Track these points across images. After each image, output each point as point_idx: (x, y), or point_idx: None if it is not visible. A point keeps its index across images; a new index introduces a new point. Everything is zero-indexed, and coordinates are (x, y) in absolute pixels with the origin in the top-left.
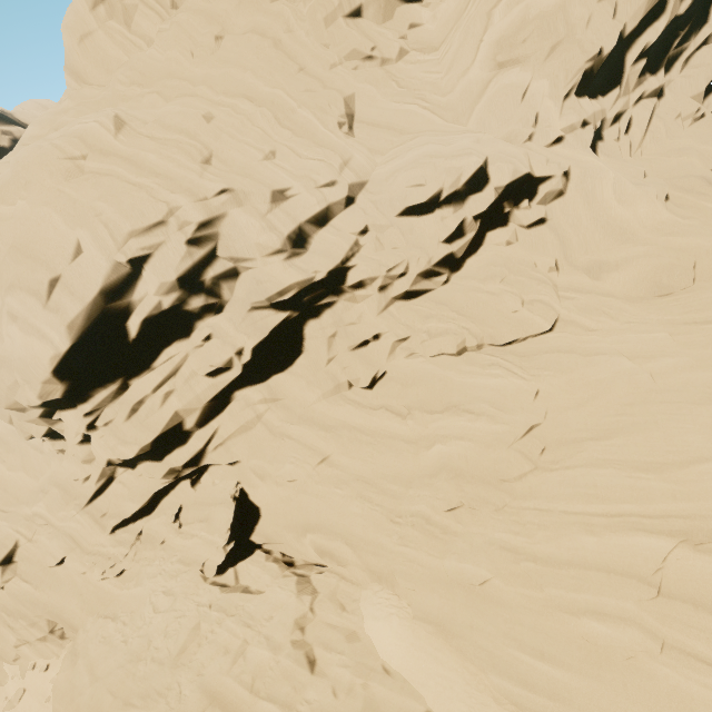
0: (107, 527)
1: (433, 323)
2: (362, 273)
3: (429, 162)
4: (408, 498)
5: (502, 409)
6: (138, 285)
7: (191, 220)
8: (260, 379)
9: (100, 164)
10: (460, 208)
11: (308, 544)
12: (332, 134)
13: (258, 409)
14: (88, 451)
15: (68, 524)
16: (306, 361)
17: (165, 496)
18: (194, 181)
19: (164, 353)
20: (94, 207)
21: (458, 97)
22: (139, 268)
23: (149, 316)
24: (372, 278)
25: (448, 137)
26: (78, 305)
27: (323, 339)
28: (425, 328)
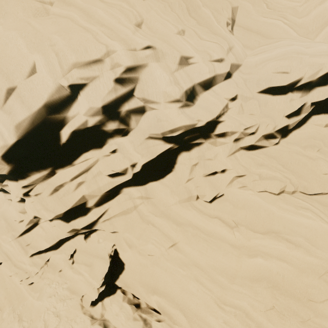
0: (28, 253)
1: (264, 169)
2: (227, 127)
3: (297, 57)
4: (232, 292)
5: (314, 245)
6: (73, 105)
7: (122, 63)
8: (141, 183)
9: (62, 9)
10: (305, 95)
11: (154, 300)
12: (222, 28)
13: (136, 202)
14: (23, 206)
15: (5, 246)
16: (173, 177)
17: (67, 241)
18: (128, 35)
19: (82, 155)
20: (50, 38)
21: (312, 19)
22: (76, 93)
23: (77, 129)
24: (232, 132)
25: (306, 43)
26: (25, 111)
27: (188, 166)
28: (258, 172)
